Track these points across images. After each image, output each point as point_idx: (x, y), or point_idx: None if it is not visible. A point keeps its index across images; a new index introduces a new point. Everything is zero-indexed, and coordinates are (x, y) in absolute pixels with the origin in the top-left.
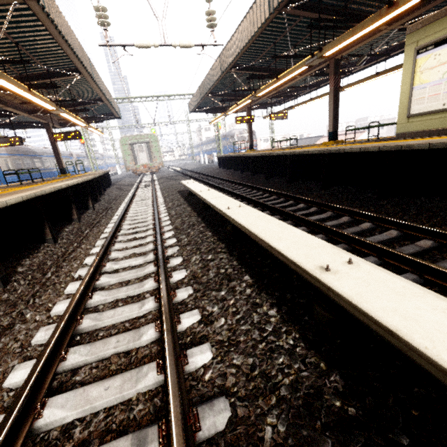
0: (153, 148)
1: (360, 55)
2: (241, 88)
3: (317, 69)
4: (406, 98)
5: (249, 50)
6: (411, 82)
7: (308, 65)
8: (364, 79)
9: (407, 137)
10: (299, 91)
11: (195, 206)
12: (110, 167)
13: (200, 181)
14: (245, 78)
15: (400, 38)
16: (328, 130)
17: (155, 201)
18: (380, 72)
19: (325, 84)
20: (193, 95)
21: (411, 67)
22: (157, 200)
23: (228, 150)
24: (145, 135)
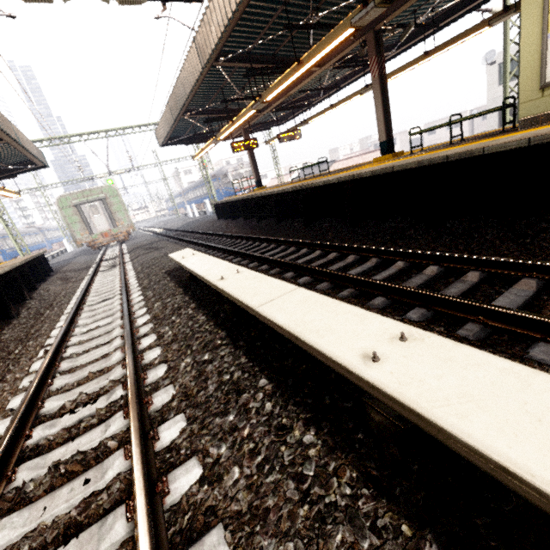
0: (113, 206)
1: (403, 25)
2: (233, 97)
3: (345, 53)
4: (534, 57)
5: (243, 22)
6: (543, 27)
7: (356, 24)
8: (408, 64)
9: (544, 122)
10: (310, 99)
11: (212, 307)
12: (56, 243)
13: (197, 244)
14: (238, 80)
15: (445, 3)
16: (379, 140)
17: (125, 304)
18: (430, 50)
19: (343, 85)
20: (161, 118)
21: (540, 0)
22: (130, 296)
23: (223, 194)
24: (97, 188)
